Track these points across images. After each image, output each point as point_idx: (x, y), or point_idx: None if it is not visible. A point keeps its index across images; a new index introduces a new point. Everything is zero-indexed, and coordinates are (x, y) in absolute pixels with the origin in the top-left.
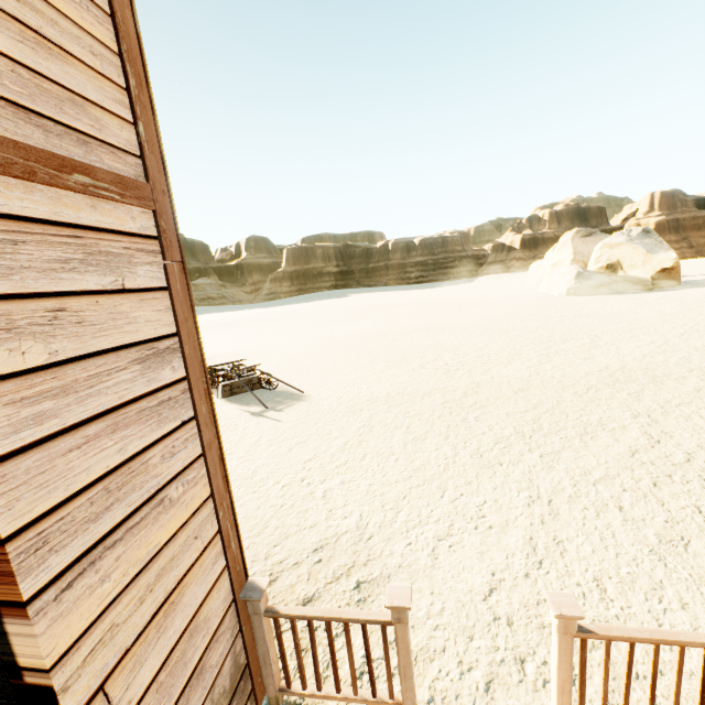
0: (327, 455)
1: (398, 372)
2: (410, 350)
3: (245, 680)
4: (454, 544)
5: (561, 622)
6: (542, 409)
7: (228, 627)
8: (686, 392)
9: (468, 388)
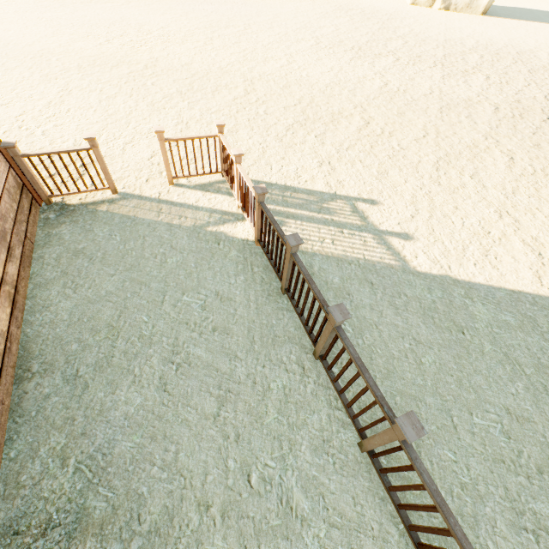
0: (36, 111)
1: (86, 46)
2: (95, 24)
3: (26, 191)
4: (135, 145)
5: (158, 136)
6: (197, 77)
7: (2, 161)
8: (276, 68)
9: (149, 62)
